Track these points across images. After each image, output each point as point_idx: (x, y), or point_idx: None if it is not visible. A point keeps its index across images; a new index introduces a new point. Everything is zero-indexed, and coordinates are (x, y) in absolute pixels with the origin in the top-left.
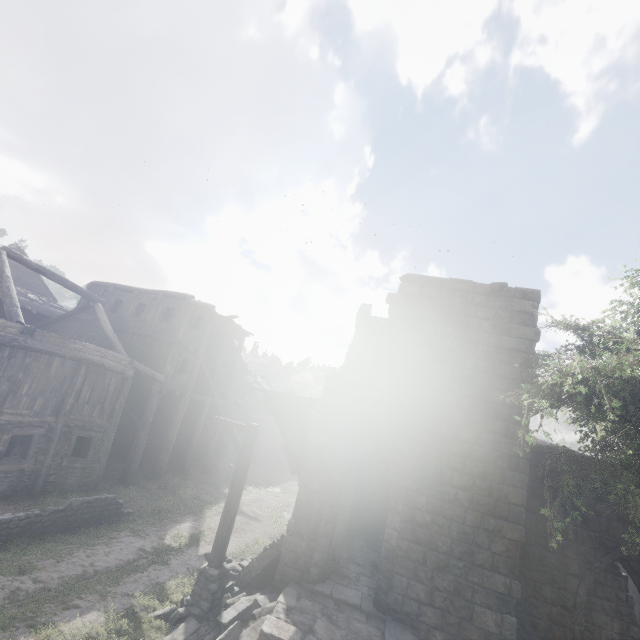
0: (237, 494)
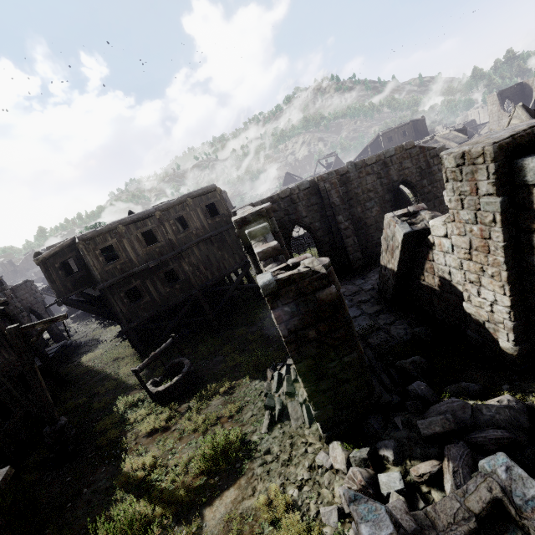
0: (50, 310)
